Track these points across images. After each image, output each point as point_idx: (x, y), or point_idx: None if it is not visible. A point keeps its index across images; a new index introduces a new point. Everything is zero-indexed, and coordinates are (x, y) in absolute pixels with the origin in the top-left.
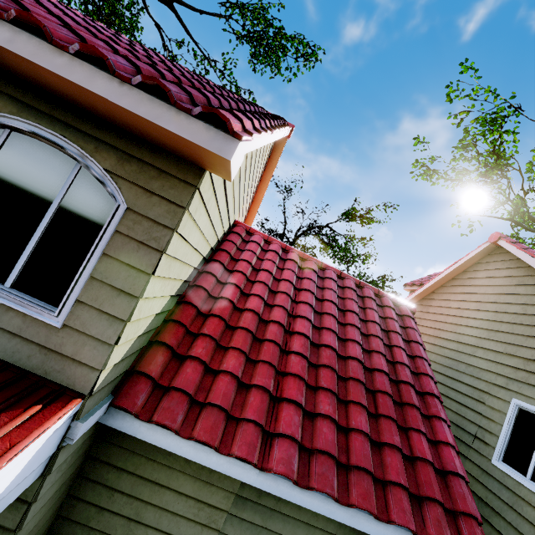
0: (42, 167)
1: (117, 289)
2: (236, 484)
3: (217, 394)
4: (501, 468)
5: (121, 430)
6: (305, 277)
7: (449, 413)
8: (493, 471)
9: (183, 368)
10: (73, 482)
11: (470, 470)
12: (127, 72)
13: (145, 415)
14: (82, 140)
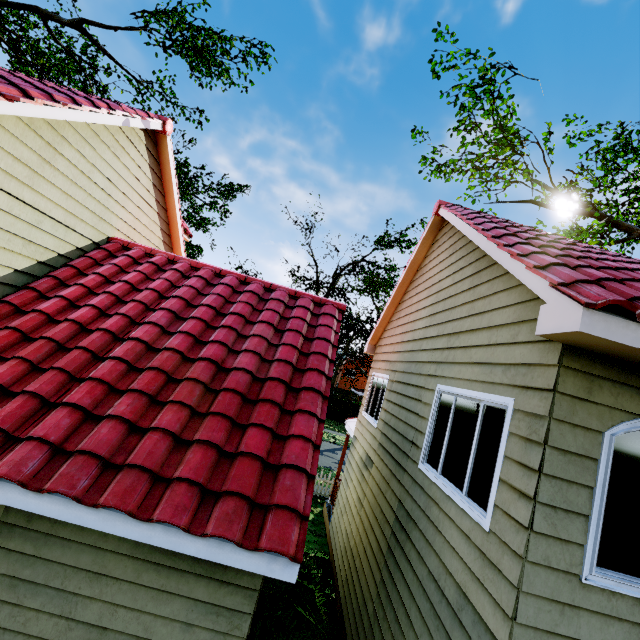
0: None
1: None
2: None
3: None
4: (423, 470)
5: None
6: (184, 285)
7: (400, 425)
8: (418, 477)
9: None
10: None
11: (405, 483)
12: None
13: None
14: None
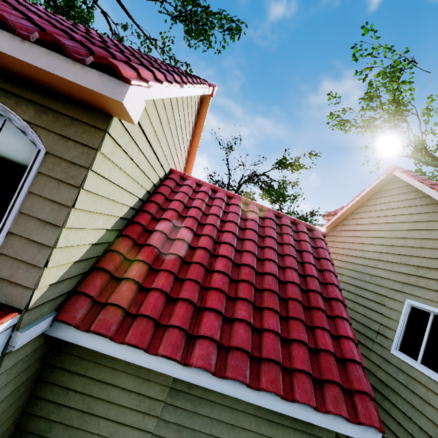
0: None
1: (43, 221)
2: (169, 379)
3: (148, 306)
4: (398, 356)
5: (65, 339)
6: (230, 212)
7: (358, 316)
8: (392, 359)
9: (119, 287)
10: (35, 385)
11: (374, 359)
12: (30, 32)
13: (84, 326)
14: (4, 97)
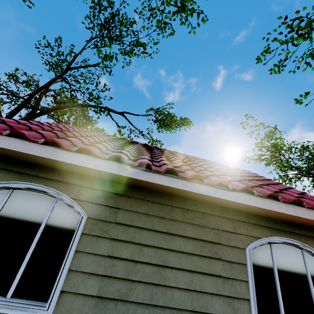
0: (291, 258)
1: None
2: None
3: None
4: None
5: None
6: None
7: None
8: None
9: None
10: None
11: None
12: None
13: None
14: (298, 238)
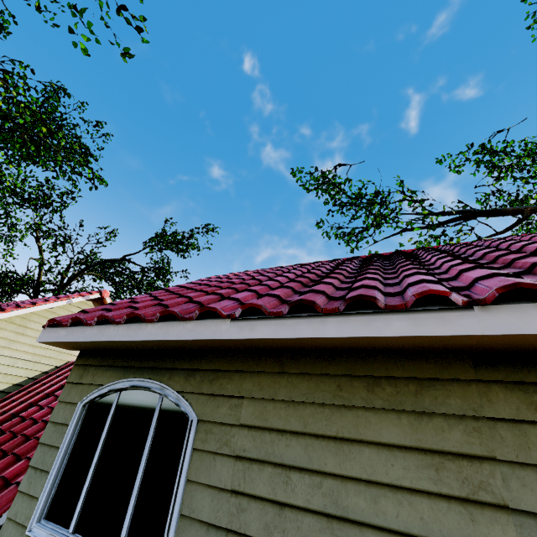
0: None
1: None
2: None
3: None
4: None
5: None
6: None
7: None
8: None
9: None
10: None
11: None
12: None
13: None
14: None
